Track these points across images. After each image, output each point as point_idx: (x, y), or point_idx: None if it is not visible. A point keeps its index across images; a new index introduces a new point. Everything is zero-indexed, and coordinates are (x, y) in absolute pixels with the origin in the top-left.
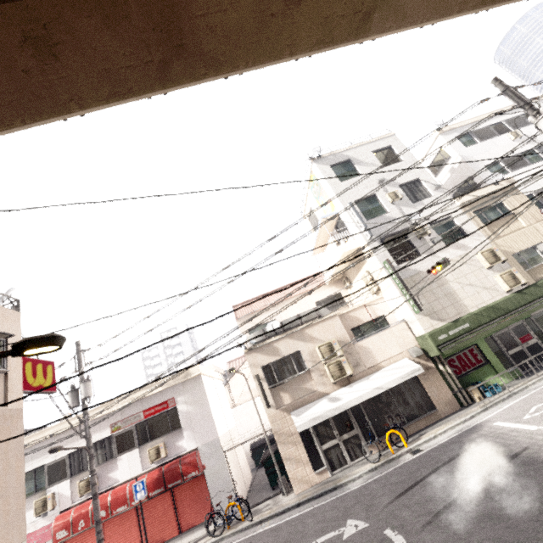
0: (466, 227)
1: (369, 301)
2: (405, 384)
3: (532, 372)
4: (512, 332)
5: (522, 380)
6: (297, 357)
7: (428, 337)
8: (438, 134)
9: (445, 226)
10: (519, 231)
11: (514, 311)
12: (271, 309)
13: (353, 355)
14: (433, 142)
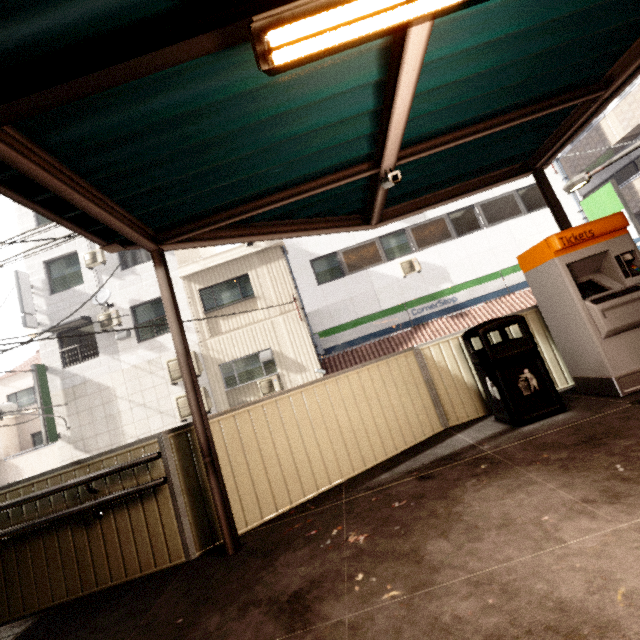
0: None
1: None
2: None
3: None
4: None
5: None
6: None
7: None
8: None
9: (155, 311)
10: (249, 327)
11: None
12: None
13: (0, 475)
14: None
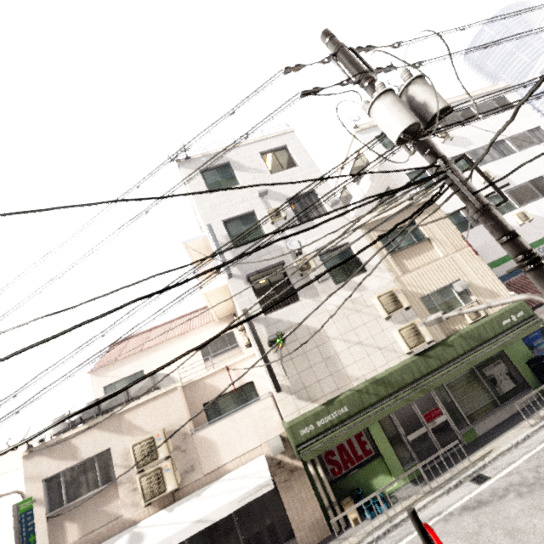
0: (365, 258)
1: (235, 360)
2: (259, 497)
3: (435, 469)
4: (415, 405)
5: (417, 488)
6: (105, 459)
7: (287, 431)
8: (354, 132)
9: (339, 257)
10: (433, 263)
11: (412, 385)
12: (139, 356)
13: (188, 454)
14: (352, 143)
